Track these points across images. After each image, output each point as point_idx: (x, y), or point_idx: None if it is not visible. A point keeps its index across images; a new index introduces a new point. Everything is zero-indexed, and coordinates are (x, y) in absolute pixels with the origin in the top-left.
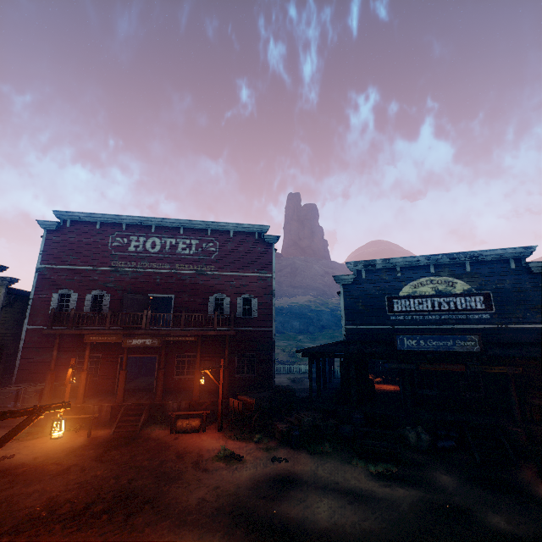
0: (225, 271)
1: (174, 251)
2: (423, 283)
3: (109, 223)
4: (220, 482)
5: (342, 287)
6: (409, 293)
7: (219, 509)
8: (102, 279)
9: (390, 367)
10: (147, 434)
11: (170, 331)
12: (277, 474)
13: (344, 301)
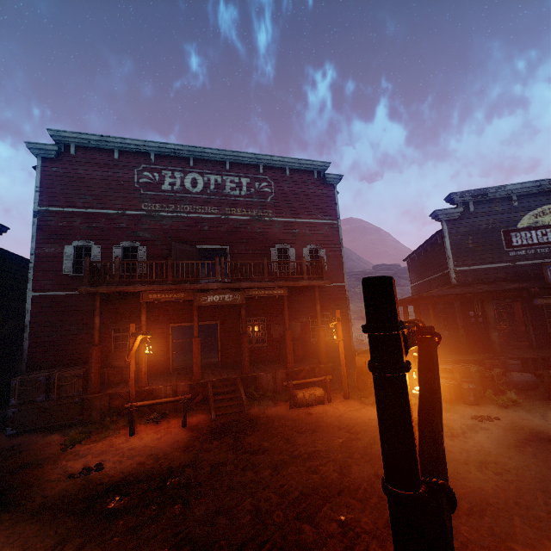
0: (285, 217)
1: (220, 192)
2: (546, 211)
3: (131, 151)
4: (469, 454)
5: (445, 224)
6: (529, 224)
7: (548, 491)
8: (132, 226)
9: (541, 303)
10: (260, 413)
11: (253, 283)
12: (518, 434)
13: (449, 239)
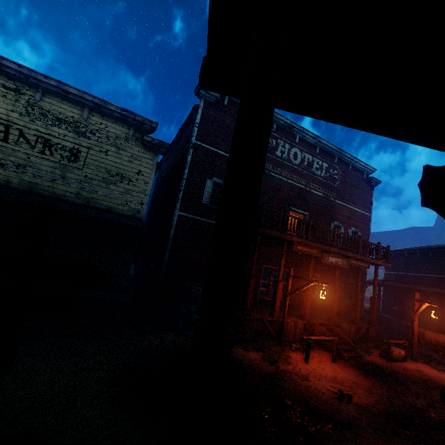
0: (342, 201)
1: (309, 169)
2: None
3: None
4: None
5: None
6: None
7: None
8: None
9: None
10: (370, 360)
11: (354, 254)
12: None
13: None
